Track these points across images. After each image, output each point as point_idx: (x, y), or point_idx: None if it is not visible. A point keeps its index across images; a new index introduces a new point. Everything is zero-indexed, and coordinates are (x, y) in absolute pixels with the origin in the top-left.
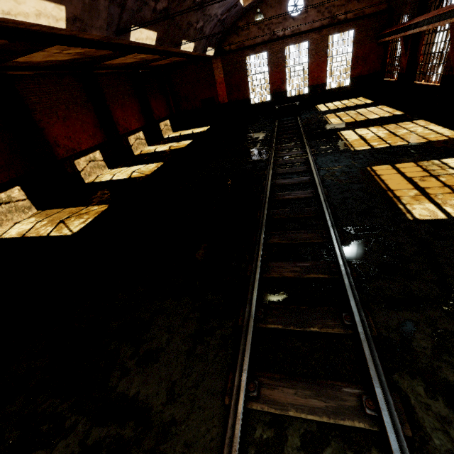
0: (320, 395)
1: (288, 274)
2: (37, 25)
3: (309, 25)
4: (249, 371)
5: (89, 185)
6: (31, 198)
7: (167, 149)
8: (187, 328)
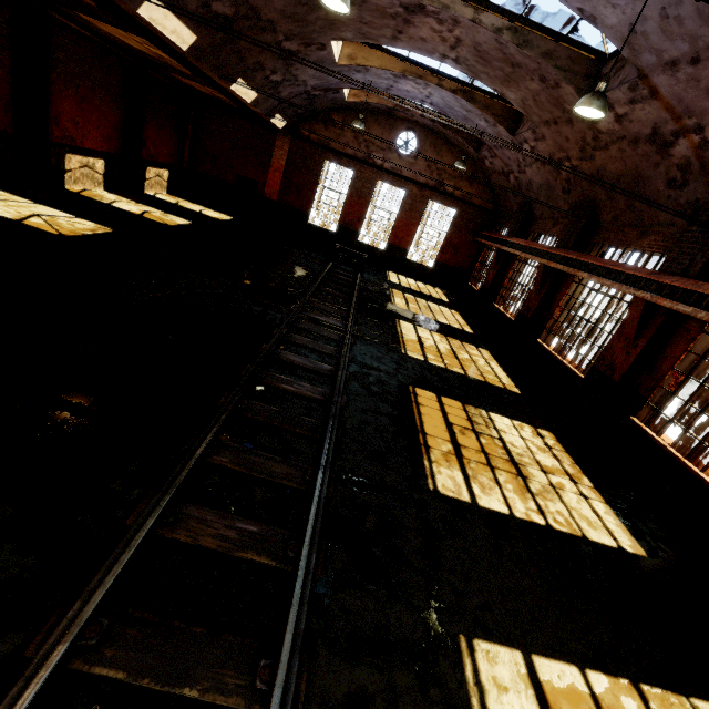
0: None
1: (208, 542)
2: None
3: (414, 174)
4: None
5: None
6: None
7: (136, 212)
8: None
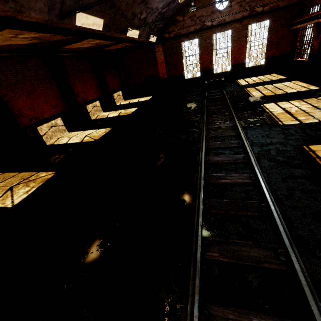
0: None
1: None
2: None
3: (232, 16)
4: None
5: (48, 147)
6: None
7: (116, 115)
8: None
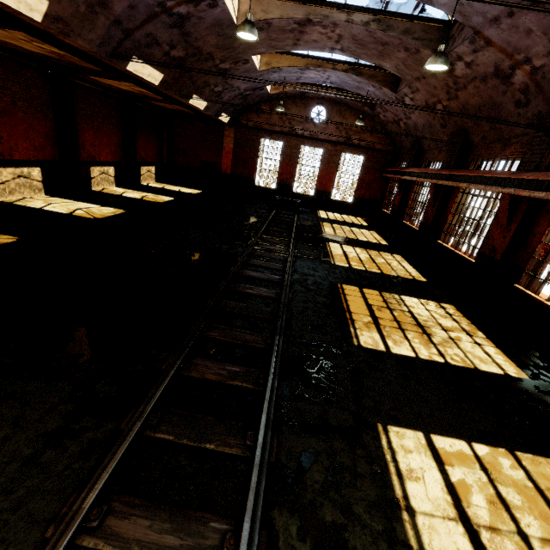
0: (180, 530)
1: (210, 376)
2: None
3: (327, 136)
4: (103, 491)
5: (3, 205)
6: None
7: (138, 197)
8: (45, 424)
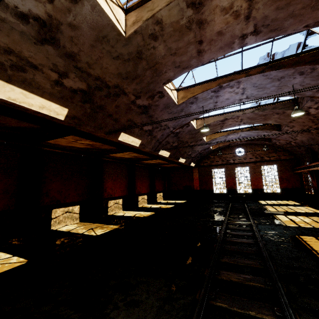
0: None
1: (234, 279)
2: (130, 144)
3: (248, 160)
4: None
5: (110, 215)
6: (80, 213)
7: (158, 207)
8: (160, 294)
